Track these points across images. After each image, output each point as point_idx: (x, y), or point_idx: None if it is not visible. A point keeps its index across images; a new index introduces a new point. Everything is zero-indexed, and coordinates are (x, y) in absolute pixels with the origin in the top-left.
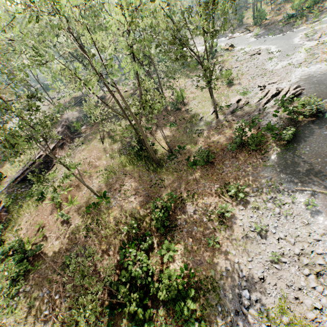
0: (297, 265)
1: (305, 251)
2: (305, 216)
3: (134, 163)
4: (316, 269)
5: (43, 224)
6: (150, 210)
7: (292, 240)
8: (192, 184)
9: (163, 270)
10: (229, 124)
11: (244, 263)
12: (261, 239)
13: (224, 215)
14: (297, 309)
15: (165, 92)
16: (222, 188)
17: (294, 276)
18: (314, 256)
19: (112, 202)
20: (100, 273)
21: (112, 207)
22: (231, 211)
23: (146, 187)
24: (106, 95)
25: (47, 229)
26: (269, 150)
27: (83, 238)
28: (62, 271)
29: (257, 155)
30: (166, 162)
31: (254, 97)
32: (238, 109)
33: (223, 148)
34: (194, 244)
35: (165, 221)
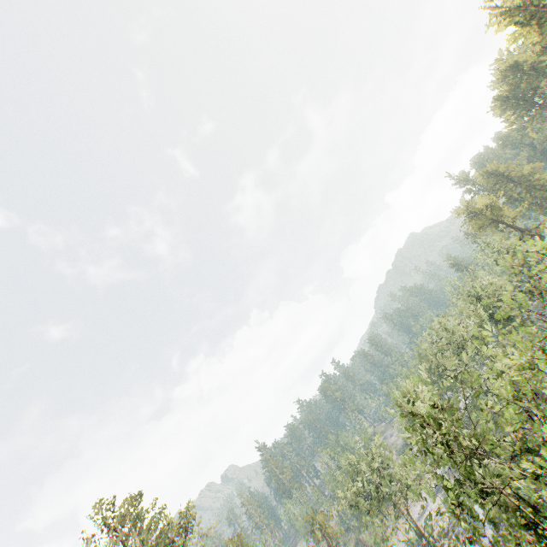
0: None
1: None
2: None
3: None
4: None
5: None
6: None
7: None
8: None
9: None
10: None
11: None
12: None
13: None
14: None
15: None
16: None
17: None
18: None
19: None
20: None
21: None
22: None
23: None
24: None
25: None
26: None
27: None
28: None
29: None
30: None
31: None
32: None
33: None
34: None
35: None
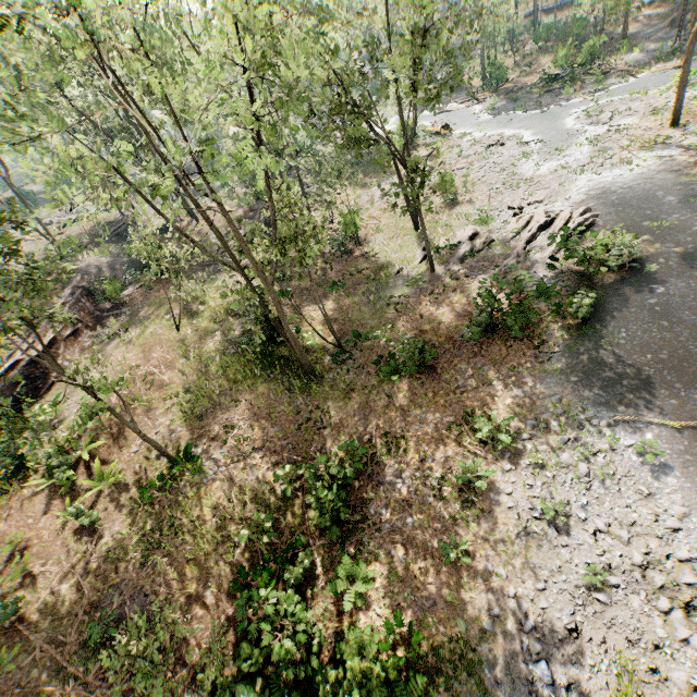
0: (643, 590)
1: (653, 556)
2: (641, 478)
3: (255, 374)
4: (682, 595)
5: (25, 540)
6: (300, 483)
7: (623, 533)
8: (394, 417)
9: (345, 631)
10: (459, 284)
11: (530, 597)
12: (560, 537)
13: (471, 485)
14: (659, 696)
15: (315, 215)
16: (461, 425)
17: (639, 616)
18: (674, 567)
19: (208, 469)
20: (185, 657)
21: (207, 482)
22: (487, 475)
23: (287, 428)
24: (180, 220)
25: (37, 553)
26: (547, 338)
27: (136, 569)
28: (79, 667)
29: (525, 350)
30: (330, 368)
31: (504, 229)
32: (475, 254)
33: (452, 335)
34: (412, 560)
35: (339, 509)
